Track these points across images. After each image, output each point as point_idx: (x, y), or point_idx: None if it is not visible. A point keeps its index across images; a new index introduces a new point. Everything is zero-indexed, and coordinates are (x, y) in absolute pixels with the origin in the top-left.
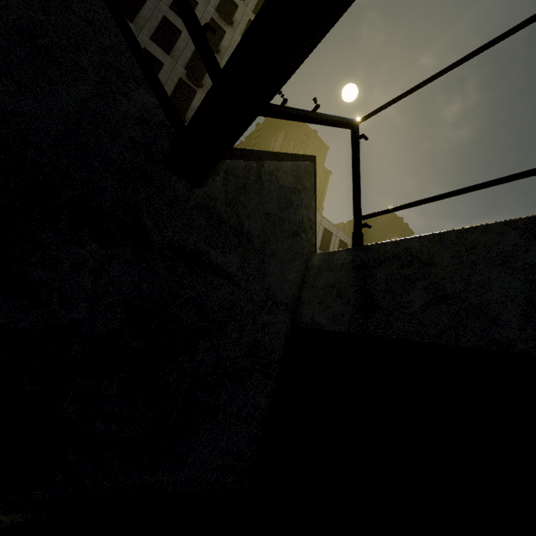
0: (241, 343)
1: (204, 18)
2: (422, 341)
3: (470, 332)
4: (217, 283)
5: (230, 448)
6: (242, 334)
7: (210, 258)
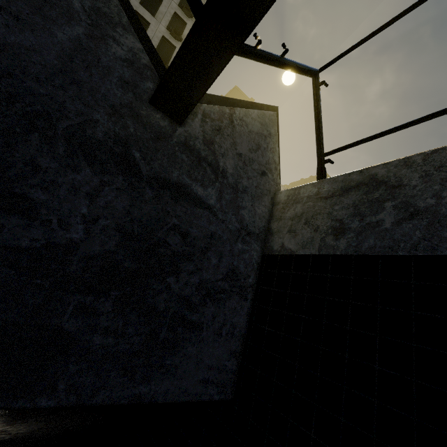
0: (220, 268)
1: (169, 12)
2: (396, 254)
3: (446, 241)
4: (198, 213)
5: (214, 362)
6: (221, 260)
7: (192, 190)
